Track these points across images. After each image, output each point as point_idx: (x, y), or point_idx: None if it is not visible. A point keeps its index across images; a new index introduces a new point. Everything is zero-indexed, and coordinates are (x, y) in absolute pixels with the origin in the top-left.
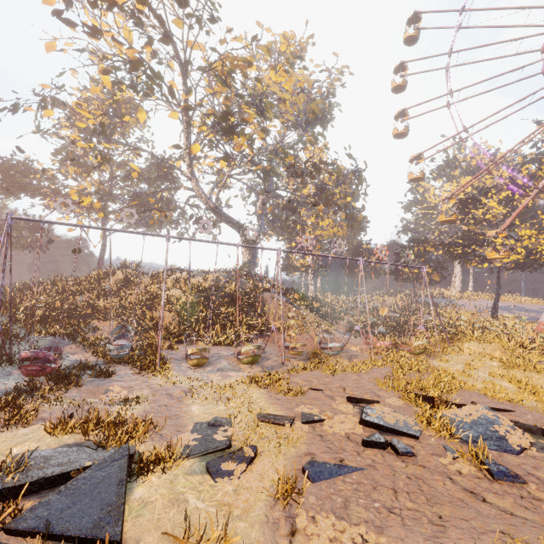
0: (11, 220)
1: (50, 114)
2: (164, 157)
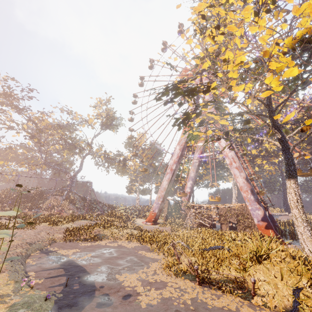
0: None
1: None
2: None
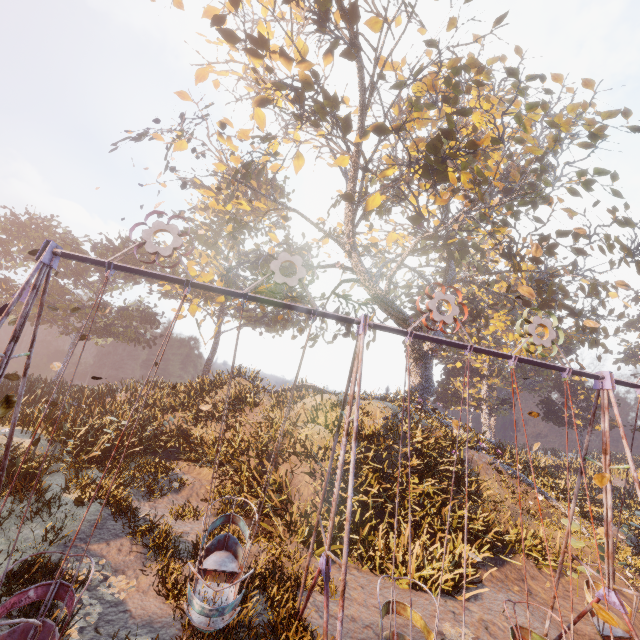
0: (52, 258)
1: (183, 146)
2: (302, 241)
